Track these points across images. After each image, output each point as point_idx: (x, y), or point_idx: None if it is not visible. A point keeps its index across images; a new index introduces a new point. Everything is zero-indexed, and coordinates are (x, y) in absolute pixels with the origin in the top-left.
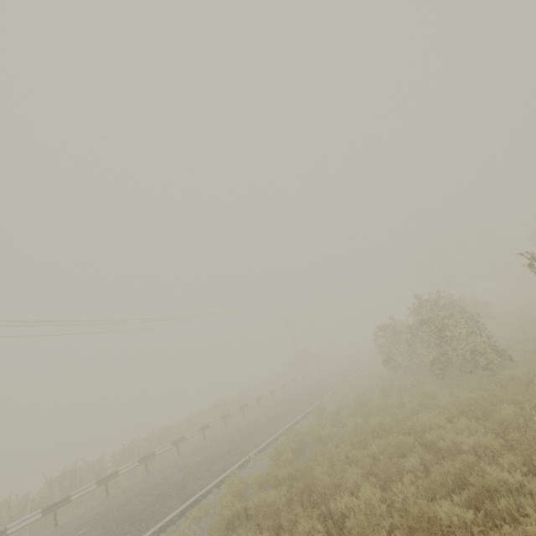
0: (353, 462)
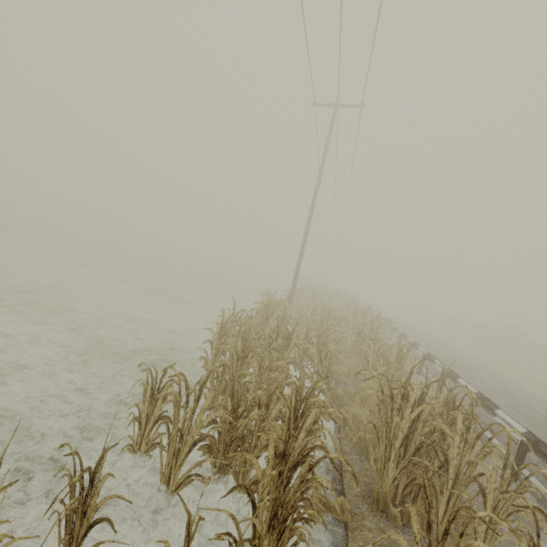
0: None
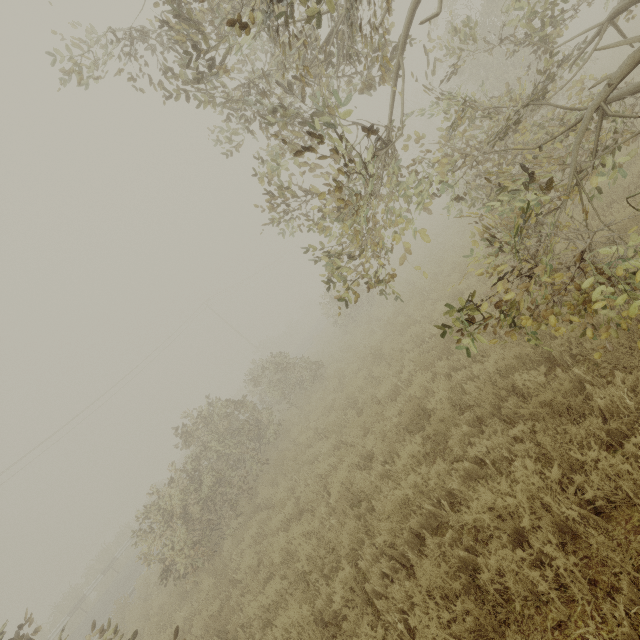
0: None
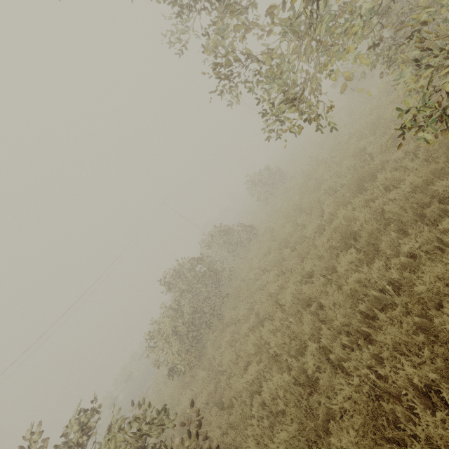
0: None
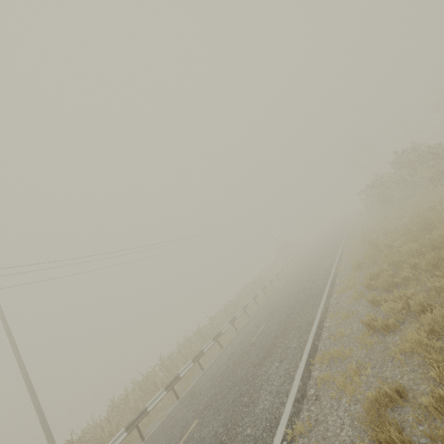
0: (438, 213)
